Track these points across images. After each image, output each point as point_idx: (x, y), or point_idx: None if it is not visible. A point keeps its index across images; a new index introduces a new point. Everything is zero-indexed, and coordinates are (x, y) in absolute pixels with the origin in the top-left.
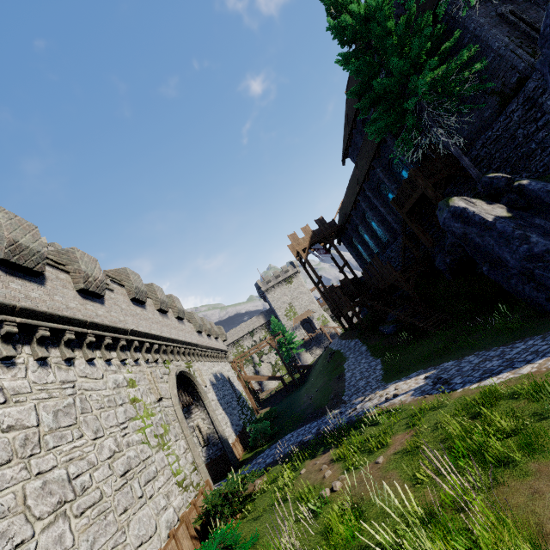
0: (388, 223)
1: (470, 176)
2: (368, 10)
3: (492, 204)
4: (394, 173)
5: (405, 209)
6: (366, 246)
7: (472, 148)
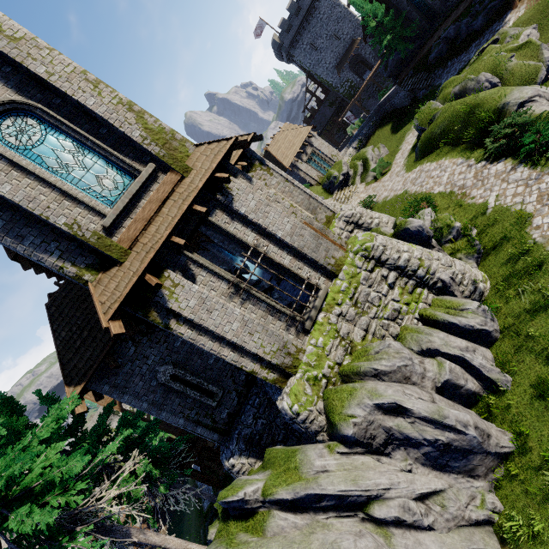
0: None
1: None
2: None
3: None
4: None
5: None
6: None
7: None
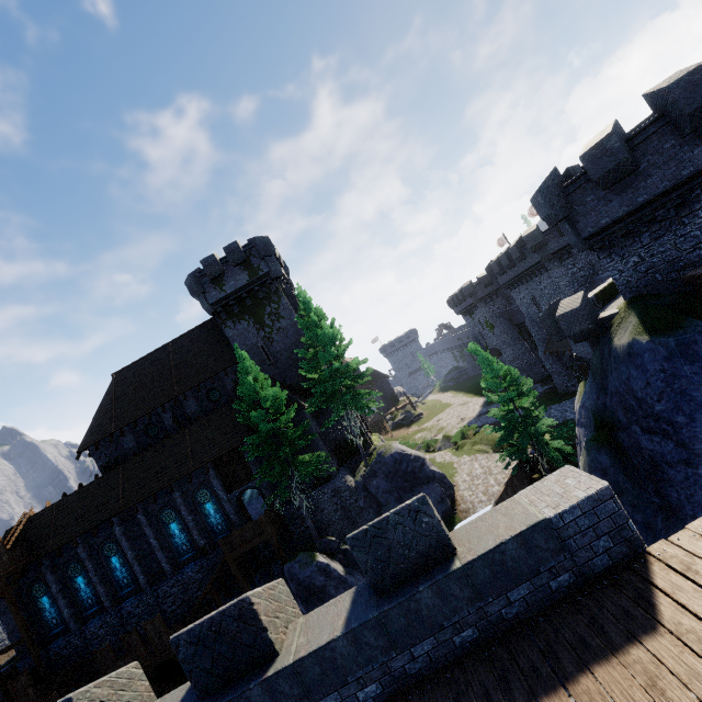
0: (148, 561)
1: (286, 528)
2: (283, 396)
3: (334, 561)
4: (196, 501)
5: (237, 552)
6: (70, 597)
7: (289, 505)
